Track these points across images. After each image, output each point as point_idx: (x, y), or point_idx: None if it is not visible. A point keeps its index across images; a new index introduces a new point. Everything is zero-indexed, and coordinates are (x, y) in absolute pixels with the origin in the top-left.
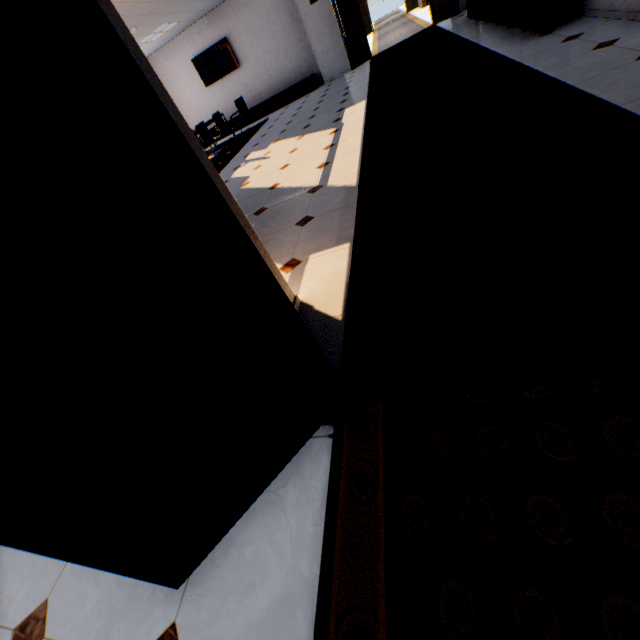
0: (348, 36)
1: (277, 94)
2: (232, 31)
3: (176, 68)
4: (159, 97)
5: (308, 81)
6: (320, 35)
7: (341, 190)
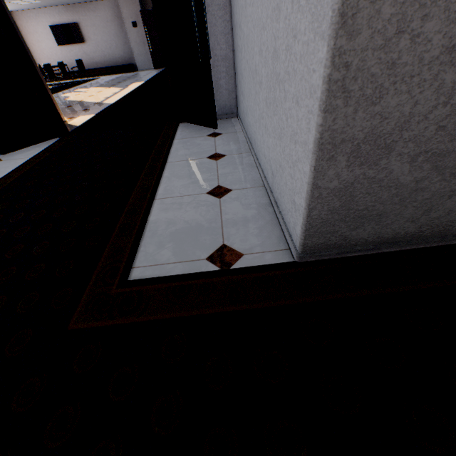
0: (153, 51)
1: (108, 67)
2: (82, 21)
3: (37, 26)
4: (20, 38)
5: (128, 66)
6: (138, 45)
7: (106, 104)
